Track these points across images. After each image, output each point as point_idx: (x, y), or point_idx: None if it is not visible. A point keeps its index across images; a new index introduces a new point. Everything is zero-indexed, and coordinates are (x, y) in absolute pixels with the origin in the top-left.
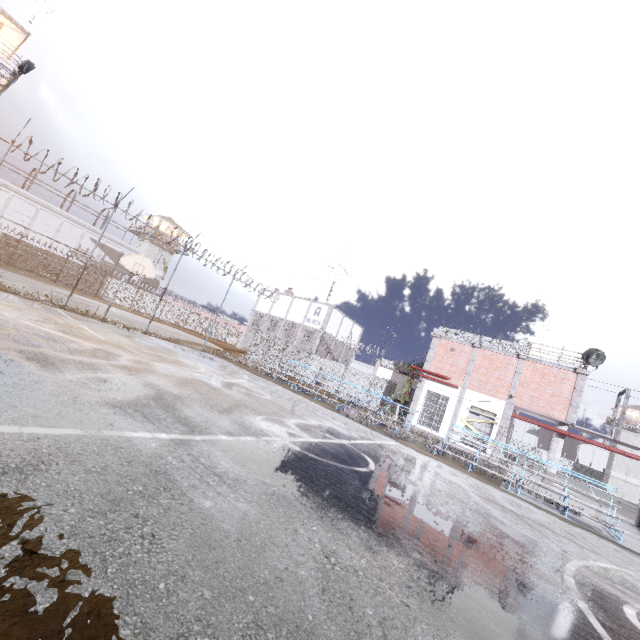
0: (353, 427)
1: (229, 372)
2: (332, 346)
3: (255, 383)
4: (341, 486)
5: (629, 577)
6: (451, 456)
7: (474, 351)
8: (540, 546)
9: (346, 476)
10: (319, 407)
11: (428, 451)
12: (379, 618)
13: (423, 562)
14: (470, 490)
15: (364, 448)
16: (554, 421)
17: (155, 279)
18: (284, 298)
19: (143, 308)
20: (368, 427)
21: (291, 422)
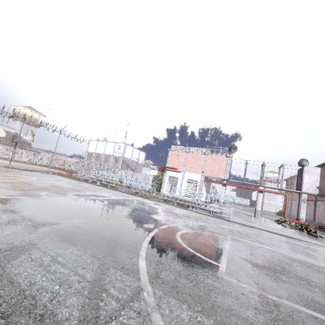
0: (118, 194)
1: (56, 180)
2: (130, 164)
3: (70, 183)
4: (64, 208)
5: (208, 226)
6: (171, 201)
7: (186, 154)
8: (170, 220)
9: (76, 206)
10: (106, 189)
11: (159, 200)
12: (11, 233)
13: (74, 223)
14: (161, 209)
15: (111, 199)
16: (222, 180)
17: (28, 142)
18: (102, 143)
19: (21, 158)
20: (131, 195)
21: (71, 193)
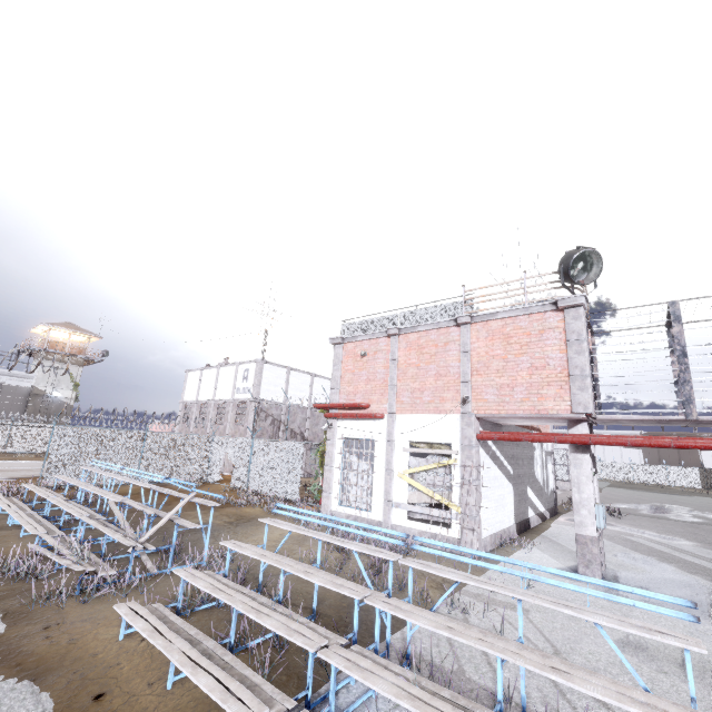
0: None
1: None
2: (283, 416)
3: None
4: None
5: None
6: None
7: (392, 343)
8: None
9: None
10: None
11: None
12: None
13: None
14: None
15: None
16: (564, 421)
17: (64, 403)
18: (209, 373)
19: (28, 446)
20: (2, 592)
21: None
